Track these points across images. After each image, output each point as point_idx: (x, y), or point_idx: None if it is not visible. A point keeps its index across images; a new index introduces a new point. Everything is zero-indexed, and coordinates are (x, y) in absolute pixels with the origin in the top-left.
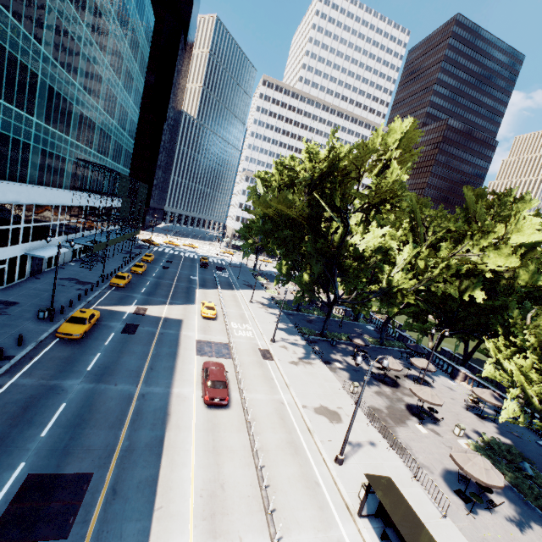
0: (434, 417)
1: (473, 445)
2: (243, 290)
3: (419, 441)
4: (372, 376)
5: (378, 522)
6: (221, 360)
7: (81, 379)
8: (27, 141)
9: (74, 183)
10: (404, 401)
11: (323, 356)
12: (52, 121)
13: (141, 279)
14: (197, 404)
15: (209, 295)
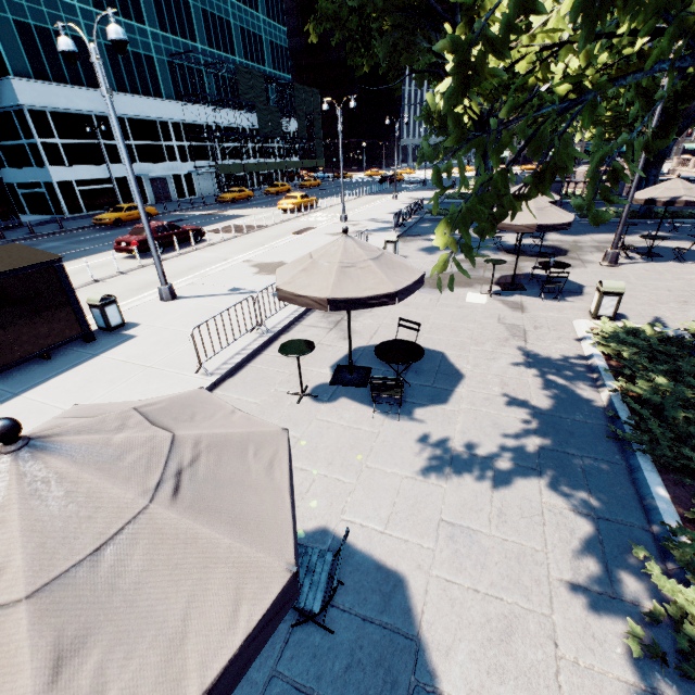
0: (578, 291)
1: (615, 326)
2: (407, 192)
3: (420, 308)
4: (498, 246)
5: (76, 346)
6: (226, 235)
7: (63, 243)
8: (78, 34)
9: (181, 93)
10: (517, 271)
11: (421, 231)
12: (107, 5)
13: (268, 198)
14: (120, 256)
15: (336, 200)
